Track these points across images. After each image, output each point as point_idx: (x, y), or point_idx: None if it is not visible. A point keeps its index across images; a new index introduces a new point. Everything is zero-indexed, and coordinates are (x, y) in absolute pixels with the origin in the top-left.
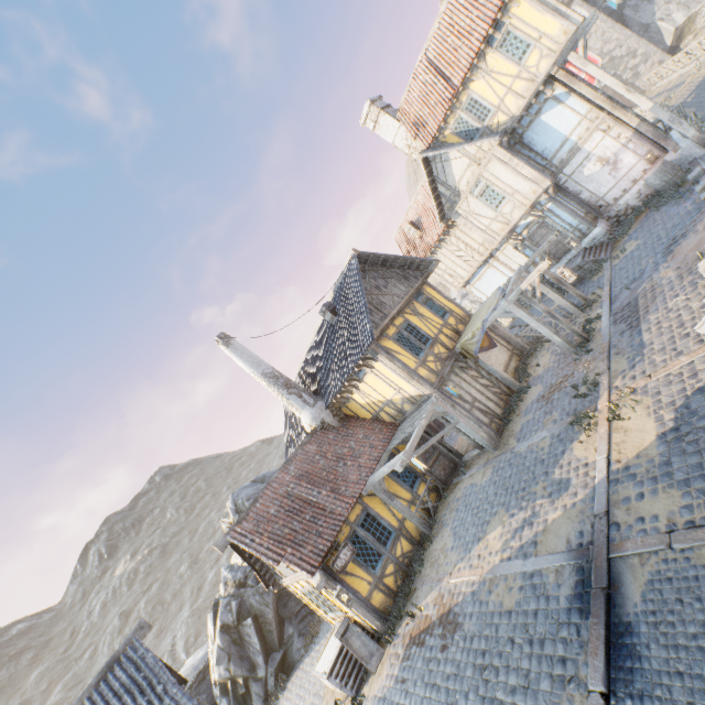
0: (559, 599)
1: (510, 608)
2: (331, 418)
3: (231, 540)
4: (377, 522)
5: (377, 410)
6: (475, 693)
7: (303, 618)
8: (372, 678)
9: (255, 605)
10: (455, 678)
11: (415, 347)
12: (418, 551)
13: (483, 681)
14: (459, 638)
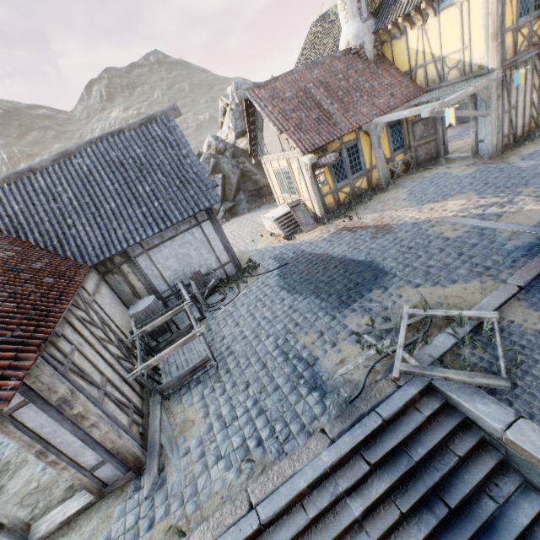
0: (505, 245)
1: (450, 237)
2: (370, 47)
3: (249, 96)
4: (357, 156)
5: (418, 64)
6: (393, 259)
7: (252, 196)
8: (303, 234)
9: (226, 169)
10: (378, 250)
11: (526, 4)
12: (369, 192)
13: (403, 257)
14: (391, 237)
